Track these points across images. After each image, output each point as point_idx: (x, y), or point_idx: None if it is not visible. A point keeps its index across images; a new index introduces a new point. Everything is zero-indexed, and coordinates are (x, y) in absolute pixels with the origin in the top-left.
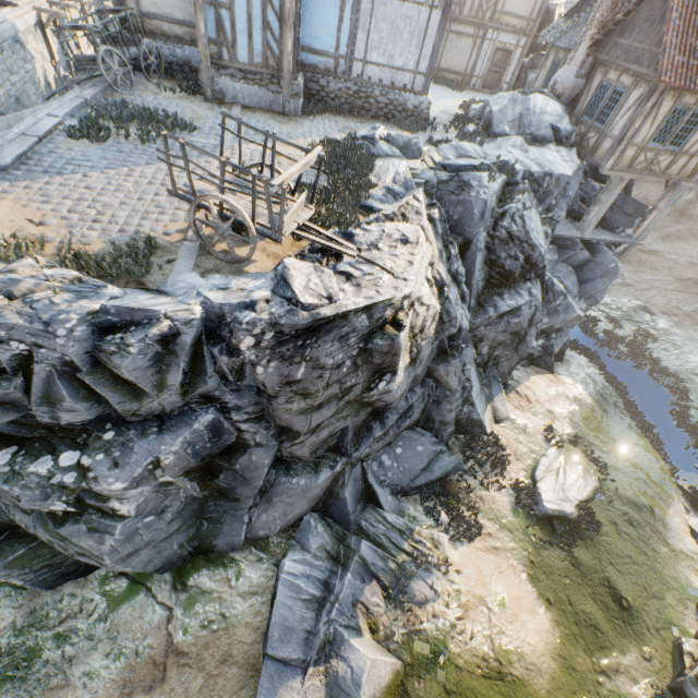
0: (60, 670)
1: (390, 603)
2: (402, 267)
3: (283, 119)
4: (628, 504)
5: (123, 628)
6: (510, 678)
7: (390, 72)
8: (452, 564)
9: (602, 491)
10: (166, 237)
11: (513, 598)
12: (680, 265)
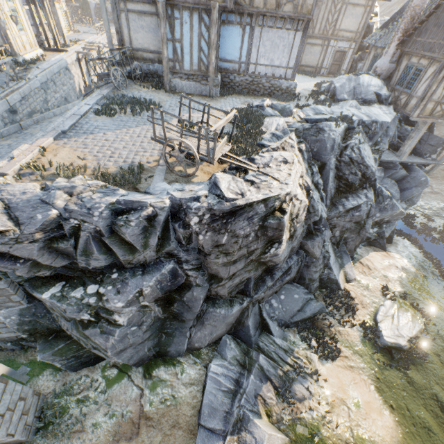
0: (79, 420)
1: (280, 398)
2: (284, 177)
3: (209, 99)
4: None
5: (115, 399)
6: None
7: (272, 69)
8: (320, 374)
9: (427, 331)
10: (148, 164)
11: (365, 401)
12: None
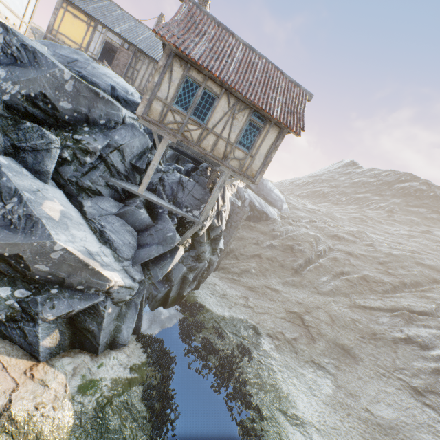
0: None
1: None
2: None
3: None
4: None
5: None
6: None
7: None
8: None
9: None
10: None
11: None
12: (290, 301)
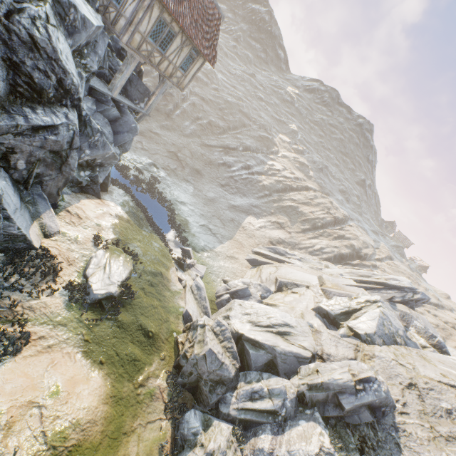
0: None
1: None
2: None
3: None
4: (150, 274)
5: None
6: (67, 452)
7: None
8: None
9: (136, 271)
10: None
11: (68, 380)
12: (169, 144)
